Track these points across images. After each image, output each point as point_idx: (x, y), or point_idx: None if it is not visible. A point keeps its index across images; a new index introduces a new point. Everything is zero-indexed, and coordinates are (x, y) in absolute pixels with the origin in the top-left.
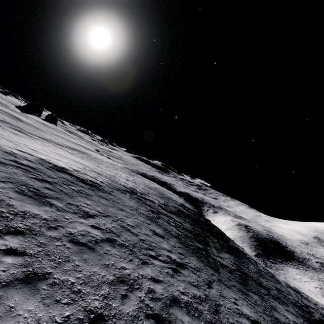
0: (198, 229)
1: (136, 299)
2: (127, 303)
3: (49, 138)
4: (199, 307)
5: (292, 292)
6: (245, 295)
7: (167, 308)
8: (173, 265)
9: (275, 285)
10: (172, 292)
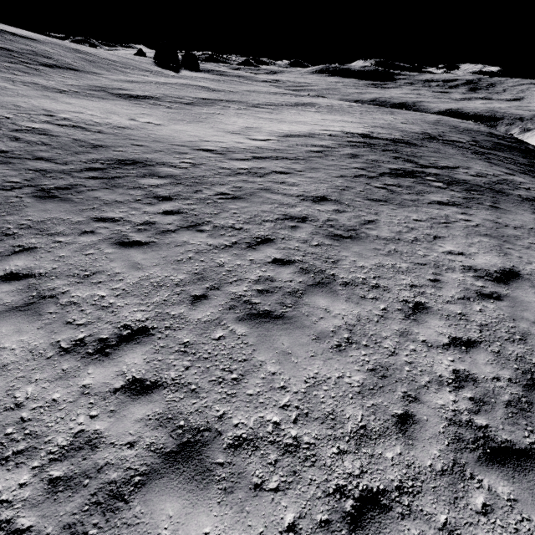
0: None
1: None
2: None
3: (267, 101)
4: None
5: None
6: None
7: None
8: None
9: None
10: None
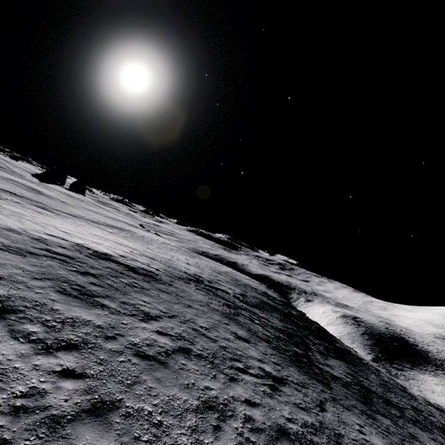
0: (292, 327)
1: (232, 432)
2: (222, 437)
3: (80, 214)
4: (314, 439)
5: (435, 411)
6: (371, 419)
7: (274, 442)
8: (269, 380)
9: (410, 402)
10: (276, 419)
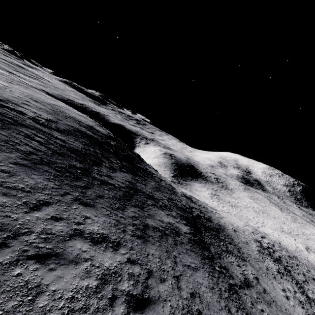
0: (96, 150)
1: None
2: None
3: None
4: None
5: (184, 199)
6: (114, 210)
7: None
8: None
9: (170, 196)
10: None
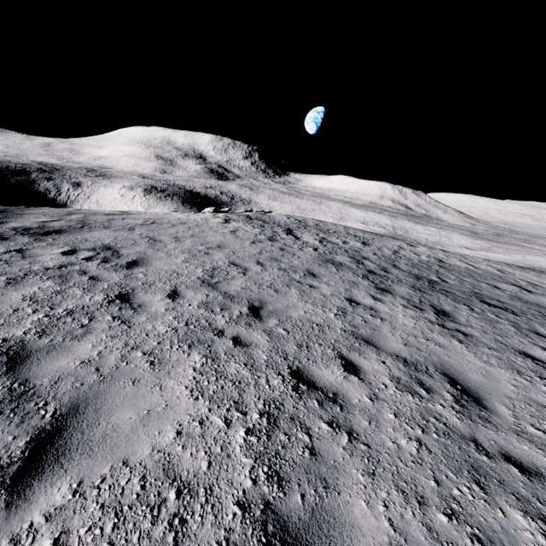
0: None
1: None
2: None
3: None
4: None
5: None
6: None
7: None
8: None
9: None
10: None
